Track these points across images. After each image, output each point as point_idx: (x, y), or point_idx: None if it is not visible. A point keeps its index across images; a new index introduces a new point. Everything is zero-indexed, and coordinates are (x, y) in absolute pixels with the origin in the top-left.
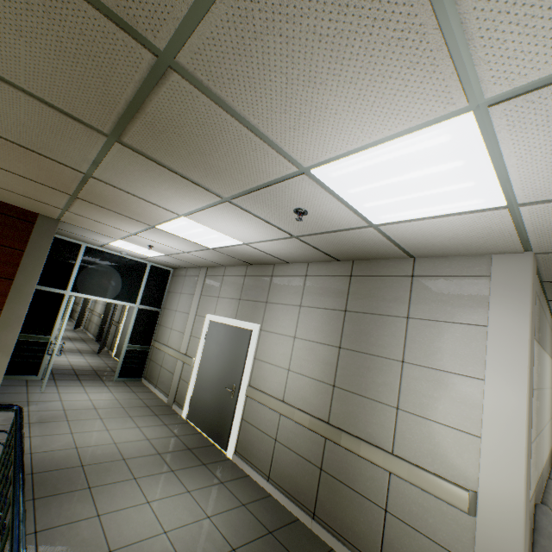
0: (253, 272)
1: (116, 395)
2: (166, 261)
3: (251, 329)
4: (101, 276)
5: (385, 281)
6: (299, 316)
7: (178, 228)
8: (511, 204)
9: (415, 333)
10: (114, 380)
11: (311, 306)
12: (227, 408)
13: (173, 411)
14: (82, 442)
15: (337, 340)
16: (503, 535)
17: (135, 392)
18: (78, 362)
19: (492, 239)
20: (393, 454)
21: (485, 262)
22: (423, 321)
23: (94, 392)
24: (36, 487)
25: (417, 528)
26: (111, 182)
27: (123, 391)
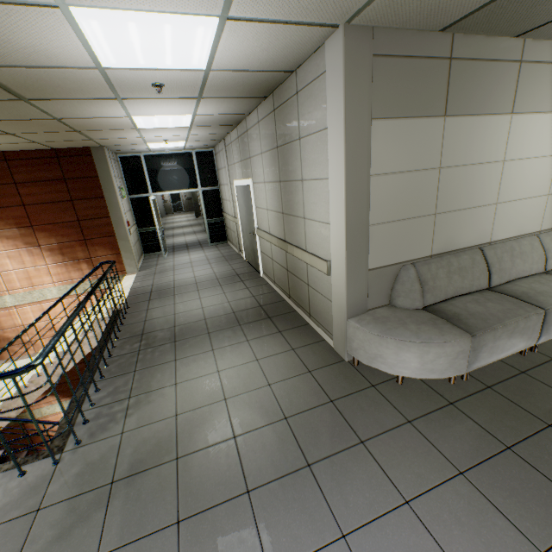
0: (240, 132)
1: (206, 254)
2: (198, 146)
3: (249, 185)
4: (165, 175)
5: (287, 107)
6: (263, 163)
7: (146, 124)
8: (223, 16)
9: (303, 152)
10: (209, 246)
11: (265, 151)
12: (254, 247)
13: (240, 257)
14: (177, 279)
15: (278, 176)
16: (339, 283)
17: (220, 250)
18: (191, 239)
19: (287, 36)
20: (304, 250)
21: (325, 54)
22: (305, 138)
23: (194, 255)
24: (151, 296)
25: (317, 290)
26: (69, 117)
27: (212, 251)
